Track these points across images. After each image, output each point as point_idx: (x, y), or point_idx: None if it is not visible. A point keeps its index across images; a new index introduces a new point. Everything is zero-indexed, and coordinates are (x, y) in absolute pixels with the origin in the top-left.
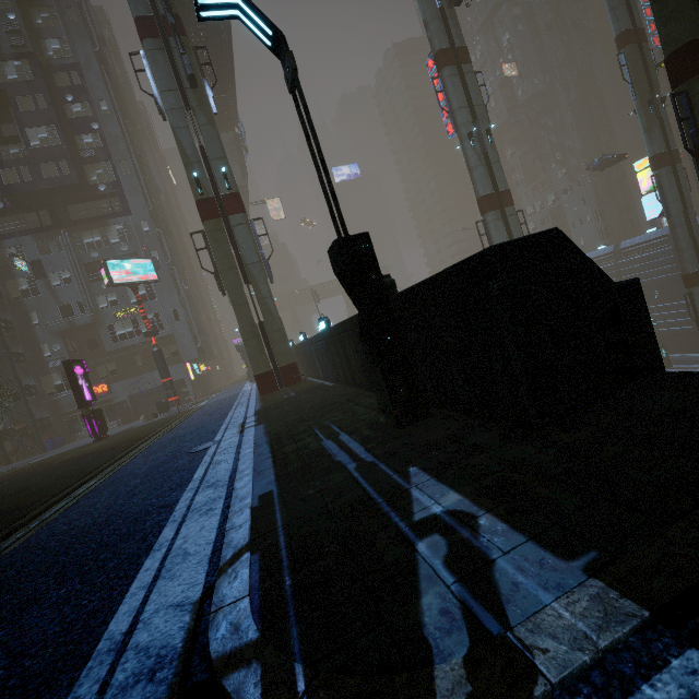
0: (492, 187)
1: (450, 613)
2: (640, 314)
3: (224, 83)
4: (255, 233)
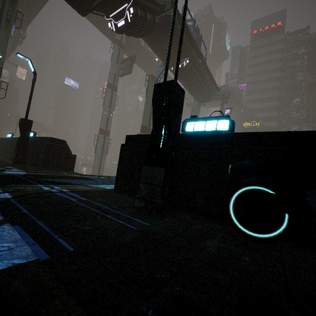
0: (105, 127)
1: (0, 169)
2: (74, 160)
3: (27, 15)
4: (0, 86)
